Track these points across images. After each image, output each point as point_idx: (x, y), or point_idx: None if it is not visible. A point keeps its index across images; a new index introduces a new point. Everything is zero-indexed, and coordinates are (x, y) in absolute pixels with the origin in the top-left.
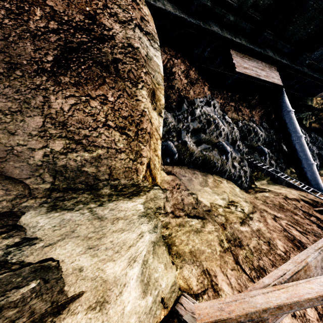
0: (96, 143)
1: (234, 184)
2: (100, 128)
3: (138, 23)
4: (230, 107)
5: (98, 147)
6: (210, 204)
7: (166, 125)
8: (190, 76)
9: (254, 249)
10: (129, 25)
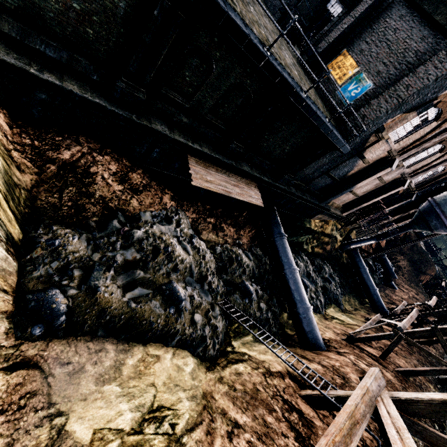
0: None
1: (188, 357)
2: None
3: None
4: (207, 225)
5: None
6: (93, 436)
7: (61, 257)
8: (131, 180)
9: None
10: None
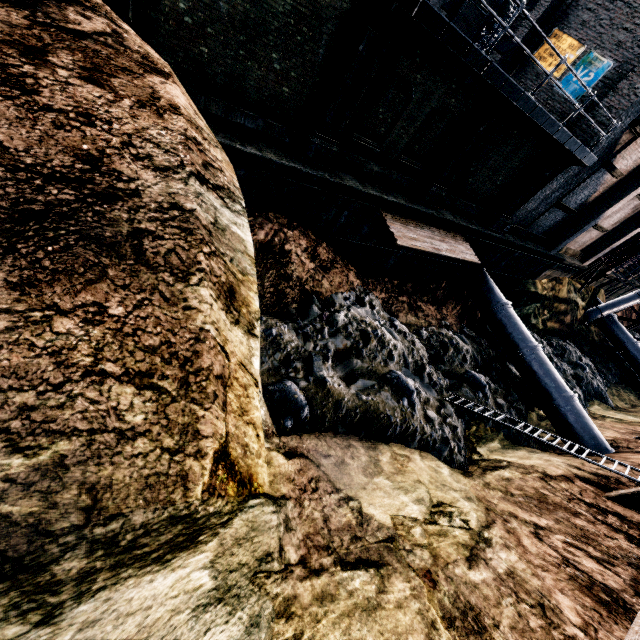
0: (54, 423)
1: (437, 460)
2: (73, 383)
3: (197, 172)
4: (401, 305)
5: (60, 435)
6: (392, 520)
7: (281, 348)
8: (320, 256)
9: (514, 633)
10: (177, 174)
